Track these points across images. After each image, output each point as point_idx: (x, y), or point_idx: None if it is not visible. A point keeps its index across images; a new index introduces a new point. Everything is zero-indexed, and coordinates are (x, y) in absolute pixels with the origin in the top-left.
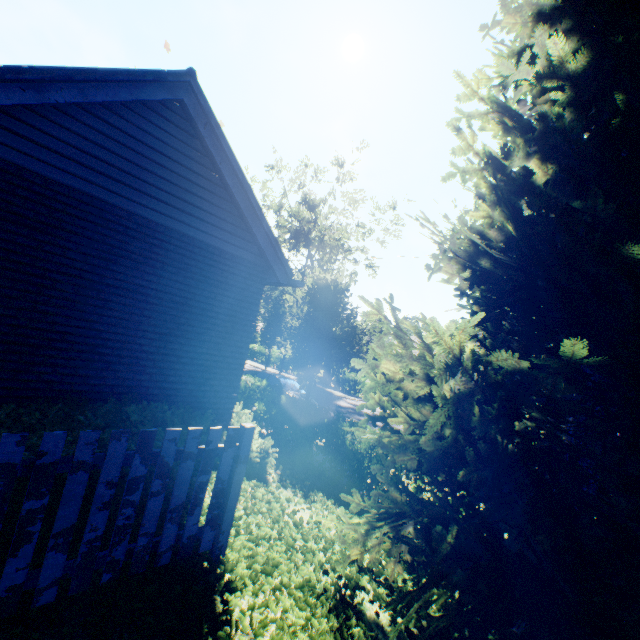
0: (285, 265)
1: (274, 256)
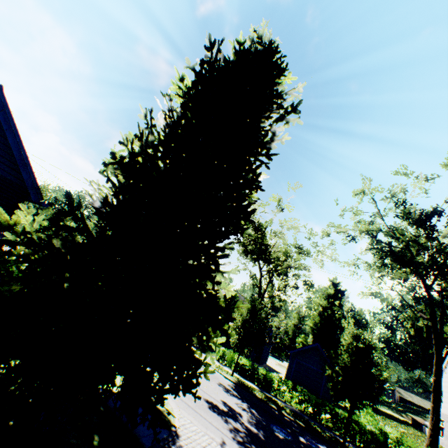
0: (38, 192)
1: (32, 185)
